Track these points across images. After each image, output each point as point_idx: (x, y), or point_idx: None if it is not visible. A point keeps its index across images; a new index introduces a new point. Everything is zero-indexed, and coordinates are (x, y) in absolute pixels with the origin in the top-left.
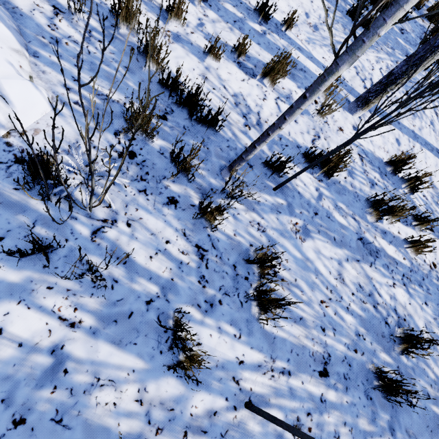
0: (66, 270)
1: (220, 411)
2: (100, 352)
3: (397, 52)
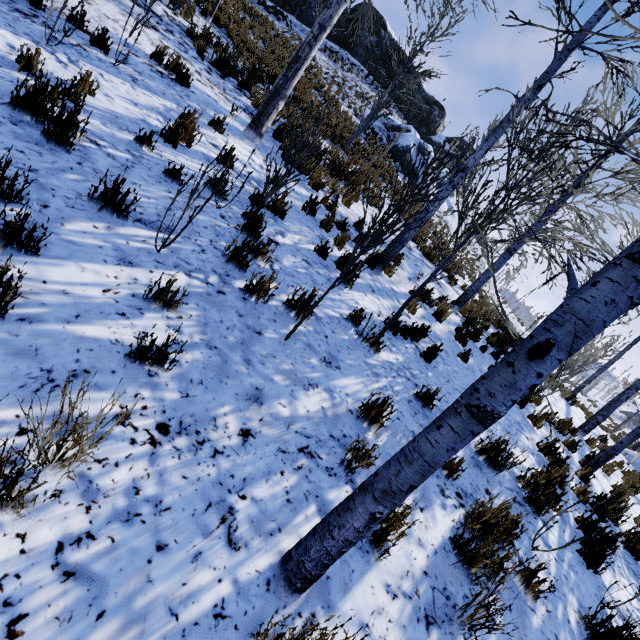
0: None
1: None
2: None
3: None
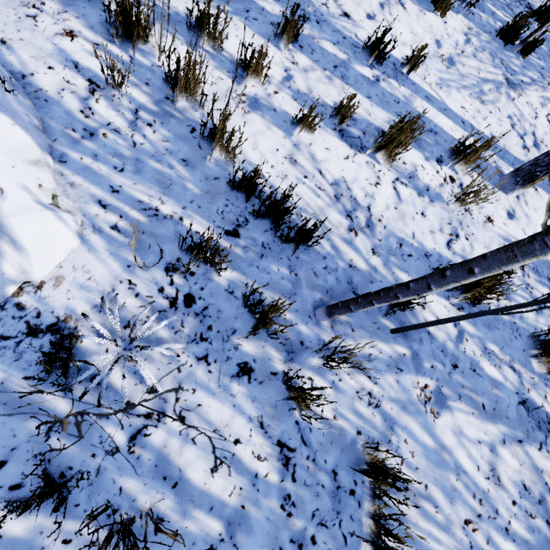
0: (90, 508)
1: None
2: None
3: None
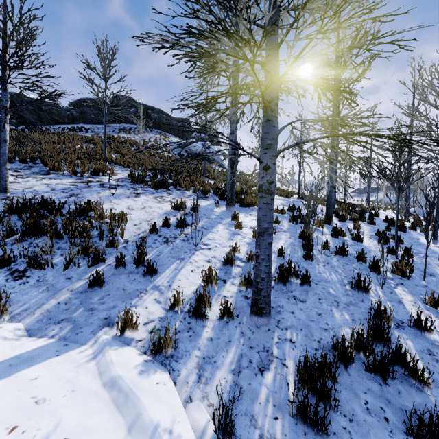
0: None
1: None
2: None
3: None
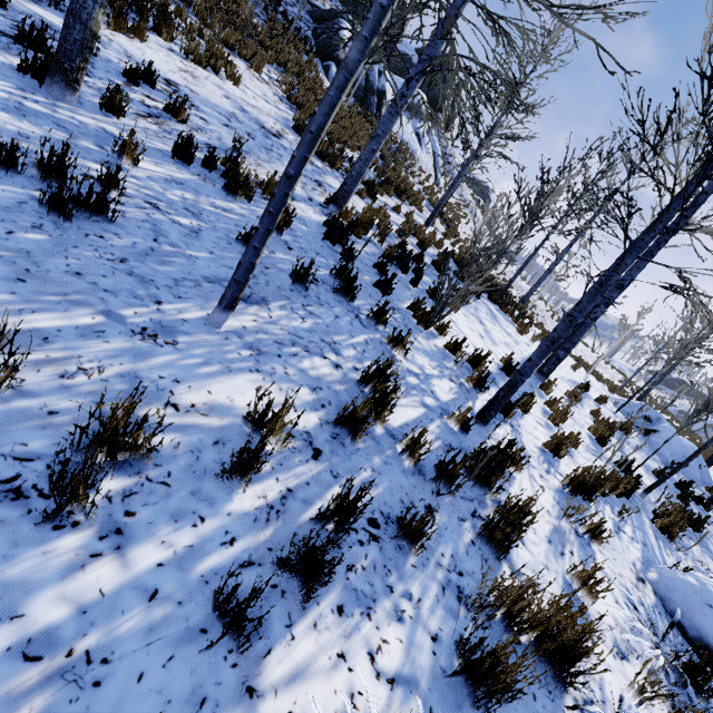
0: None
1: None
2: None
3: (472, 300)
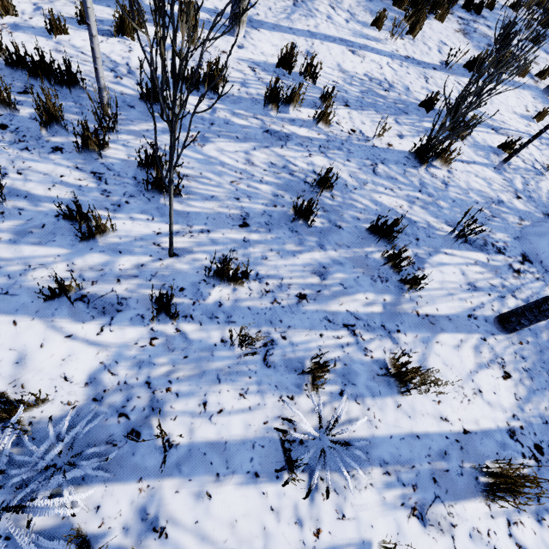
0: None
1: (147, 264)
2: (25, 252)
3: None
